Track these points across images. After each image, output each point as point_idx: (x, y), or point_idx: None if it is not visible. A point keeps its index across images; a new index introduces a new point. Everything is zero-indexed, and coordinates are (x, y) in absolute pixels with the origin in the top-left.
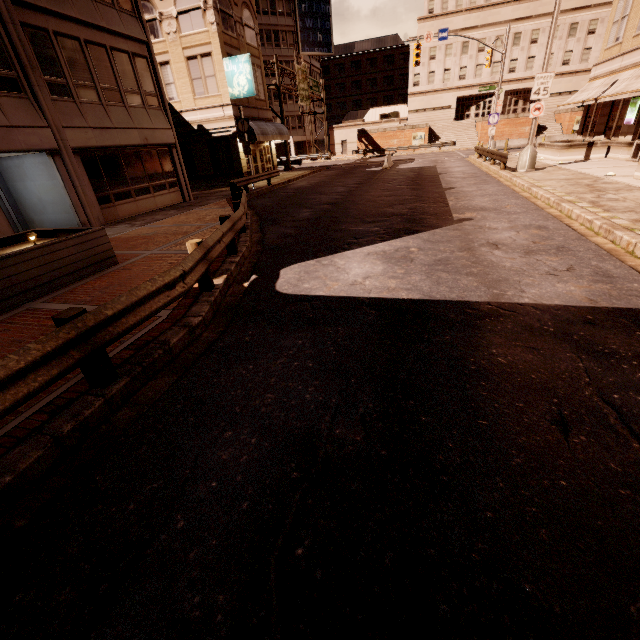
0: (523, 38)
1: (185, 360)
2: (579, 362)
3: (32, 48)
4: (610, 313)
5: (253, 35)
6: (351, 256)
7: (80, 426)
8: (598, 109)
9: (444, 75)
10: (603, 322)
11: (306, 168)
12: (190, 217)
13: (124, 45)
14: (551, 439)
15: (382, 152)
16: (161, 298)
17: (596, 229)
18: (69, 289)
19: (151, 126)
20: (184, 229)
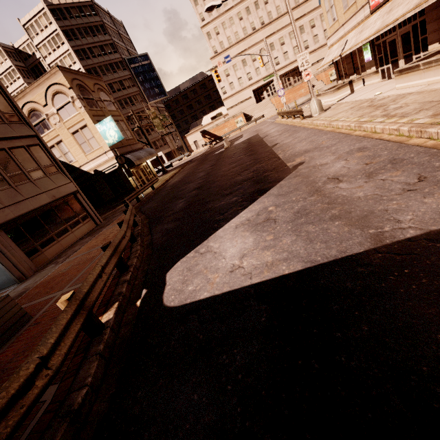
0: (275, 45)
1: None
2: None
3: None
4: None
5: (111, 104)
6: (222, 235)
7: None
8: (343, 61)
9: (239, 82)
10: None
11: (176, 167)
12: (98, 239)
13: (19, 143)
14: None
15: (221, 138)
16: (10, 417)
17: (406, 133)
18: None
19: (55, 186)
20: (92, 254)
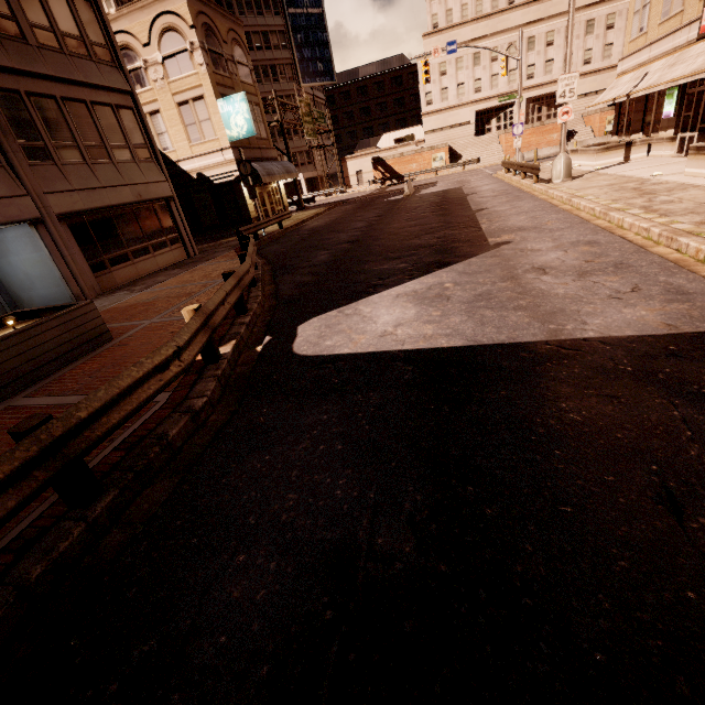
0: (538, 42)
1: (188, 455)
2: (673, 410)
3: (3, 112)
4: (696, 340)
5: (247, 72)
6: (378, 301)
7: (54, 565)
8: (631, 106)
9: (458, 90)
10: (691, 352)
11: (320, 205)
12: (195, 275)
13: (106, 98)
14: (661, 526)
15: (401, 179)
16: (152, 384)
17: (655, 238)
18: (55, 377)
19: (144, 181)
20: (188, 290)
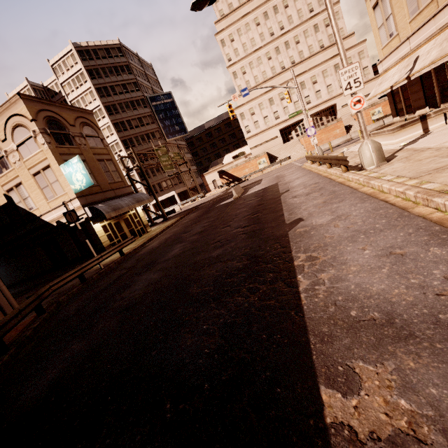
0: (306, 83)
1: None
2: None
3: None
4: None
5: (98, 141)
6: None
7: None
8: (404, 90)
9: (264, 120)
10: None
11: (179, 214)
12: None
13: None
14: None
15: (240, 180)
16: None
17: None
18: None
19: None
20: None
